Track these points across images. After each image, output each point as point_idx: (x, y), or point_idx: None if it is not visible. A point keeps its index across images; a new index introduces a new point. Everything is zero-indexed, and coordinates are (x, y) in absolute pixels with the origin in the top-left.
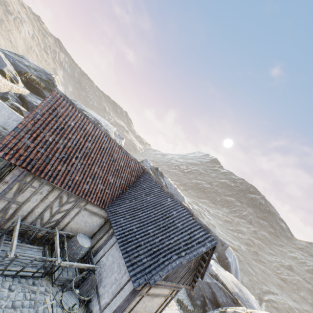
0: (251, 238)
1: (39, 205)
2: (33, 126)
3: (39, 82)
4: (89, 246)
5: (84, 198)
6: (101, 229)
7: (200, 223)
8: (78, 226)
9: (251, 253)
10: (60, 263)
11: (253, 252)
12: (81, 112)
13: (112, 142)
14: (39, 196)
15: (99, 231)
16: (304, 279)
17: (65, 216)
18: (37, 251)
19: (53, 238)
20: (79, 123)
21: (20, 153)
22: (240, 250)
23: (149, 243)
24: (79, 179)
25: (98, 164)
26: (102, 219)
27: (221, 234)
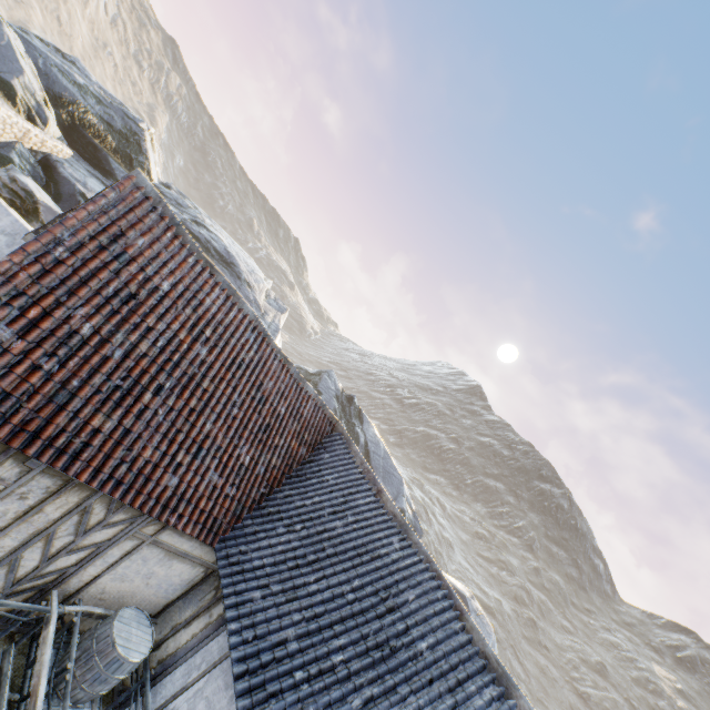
0: (526, 586)
1: (9, 530)
2: (37, 284)
3: (103, 133)
4: (145, 656)
5: (158, 518)
6: (192, 592)
7: (485, 650)
8: (124, 586)
9: (521, 622)
10: None
11: (527, 619)
12: (199, 252)
13: (266, 345)
14: (15, 505)
15: (182, 598)
16: (627, 700)
17: (90, 560)
18: None
19: (37, 627)
20: (185, 286)
21: None
22: (501, 612)
23: (333, 709)
24: (153, 457)
25: (218, 410)
26: (199, 569)
27: (464, 567)
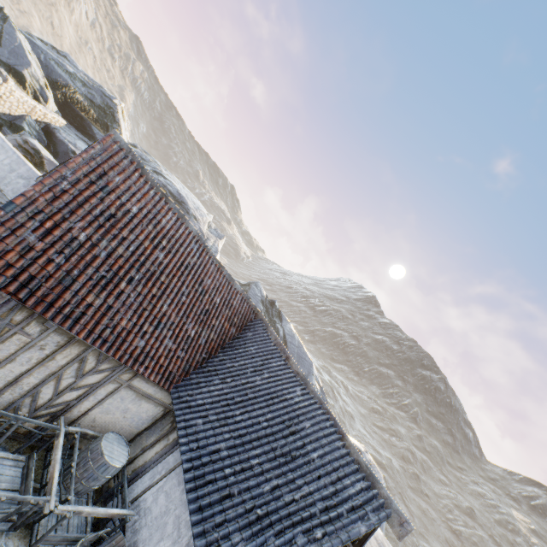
0: (411, 449)
1: (33, 371)
2: (50, 205)
3: (87, 107)
4: (123, 464)
5: (131, 368)
6: (155, 425)
7: (358, 459)
8: (109, 417)
9: (407, 476)
10: (54, 508)
11: (412, 474)
12: (157, 187)
13: (206, 254)
14: (37, 354)
15: (148, 429)
16: (491, 537)
17: (86, 396)
18: (13, 466)
19: (51, 440)
20: (148, 210)
21: (9, 261)
22: (391, 467)
23: (251, 492)
24: (128, 326)
25: (171, 297)
26: (159, 408)
27: (363, 433)
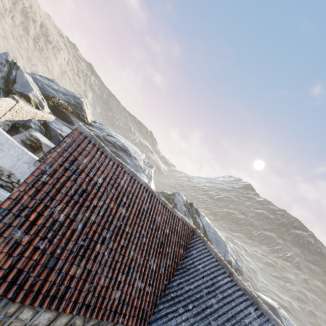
0: (302, 291)
1: None
2: (33, 199)
3: (66, 106)
4: None
5: (112, 321)
6: None
7: None
8: None
9: (306, 313)
10: None
11: (309, 311)
12: (114, 158)
13: (154, 197)
14: None
15: None
16: None
17: None
18: None
19: None
20: (110, 177)
21: None
22: (293, 309)
23: None
24: (105, 283)
25: (135, 242)
26: None
27: (265, 284)
